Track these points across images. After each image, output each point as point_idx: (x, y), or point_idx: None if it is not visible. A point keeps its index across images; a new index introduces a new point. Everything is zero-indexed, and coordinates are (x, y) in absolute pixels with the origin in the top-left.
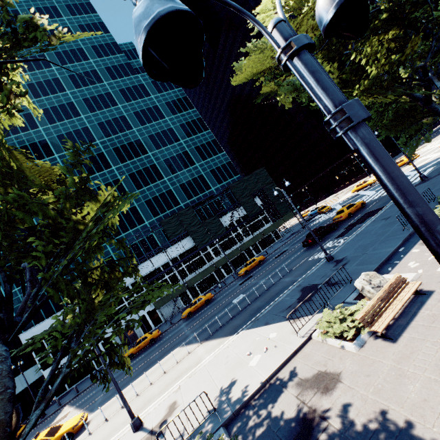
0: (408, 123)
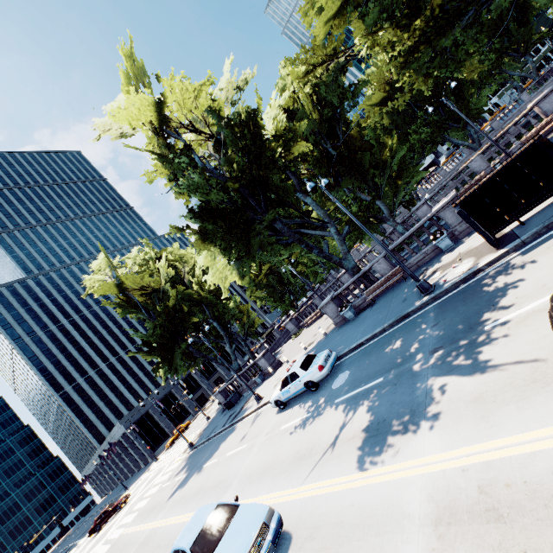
0: None
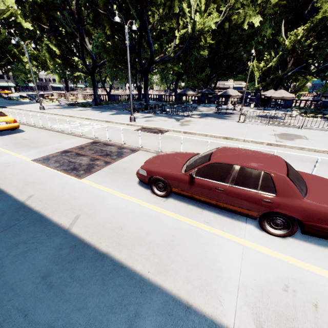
0: None
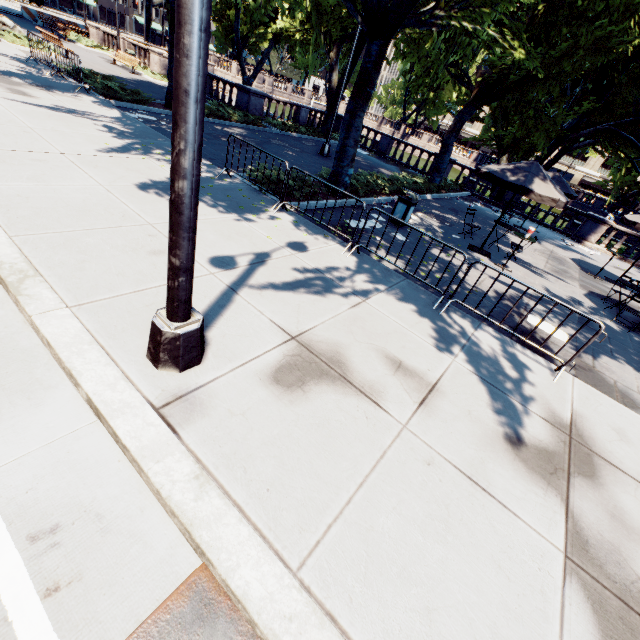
0: None
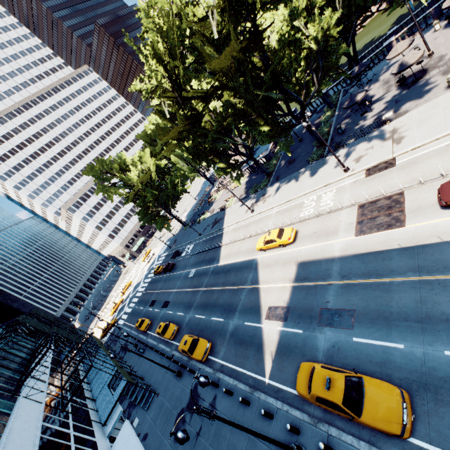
0: (163, 223)
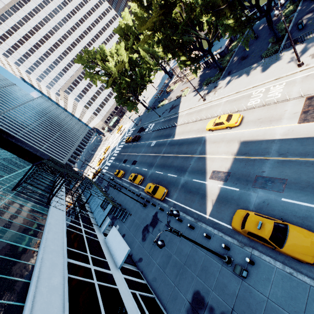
0: (132, 106)
